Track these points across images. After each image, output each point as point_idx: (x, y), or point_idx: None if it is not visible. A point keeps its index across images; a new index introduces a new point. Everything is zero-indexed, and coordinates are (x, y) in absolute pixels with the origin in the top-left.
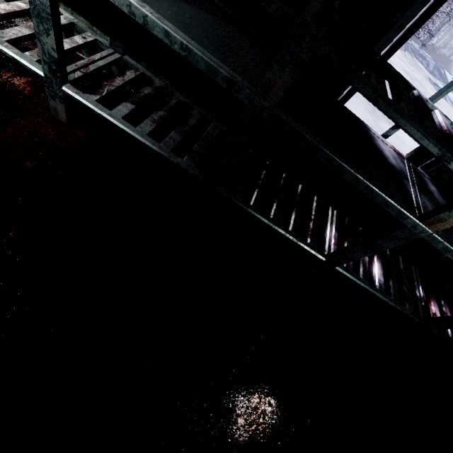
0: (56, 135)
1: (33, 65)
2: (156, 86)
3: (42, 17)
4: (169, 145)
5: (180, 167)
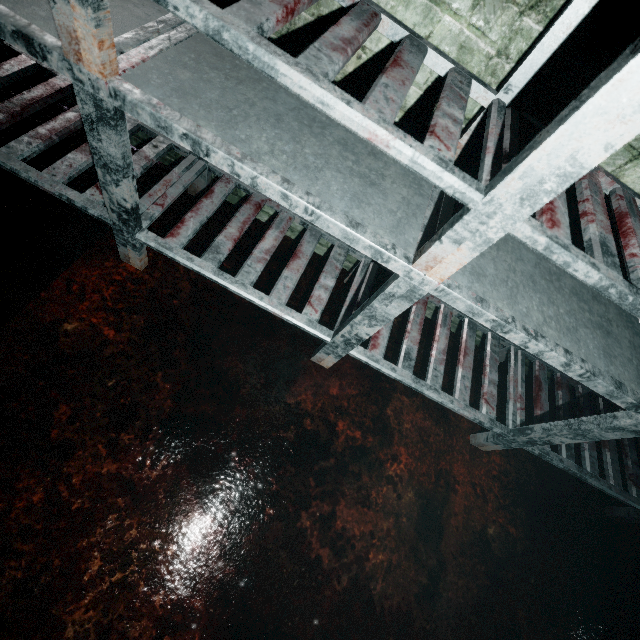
0: (485, 474)
1: (498, 428)
2: (564, 384)
3: (584, 436)
4: (618, 480)
5: (635, 507)
